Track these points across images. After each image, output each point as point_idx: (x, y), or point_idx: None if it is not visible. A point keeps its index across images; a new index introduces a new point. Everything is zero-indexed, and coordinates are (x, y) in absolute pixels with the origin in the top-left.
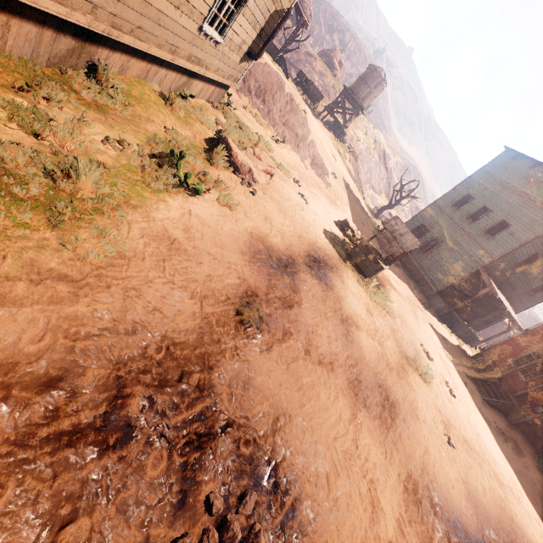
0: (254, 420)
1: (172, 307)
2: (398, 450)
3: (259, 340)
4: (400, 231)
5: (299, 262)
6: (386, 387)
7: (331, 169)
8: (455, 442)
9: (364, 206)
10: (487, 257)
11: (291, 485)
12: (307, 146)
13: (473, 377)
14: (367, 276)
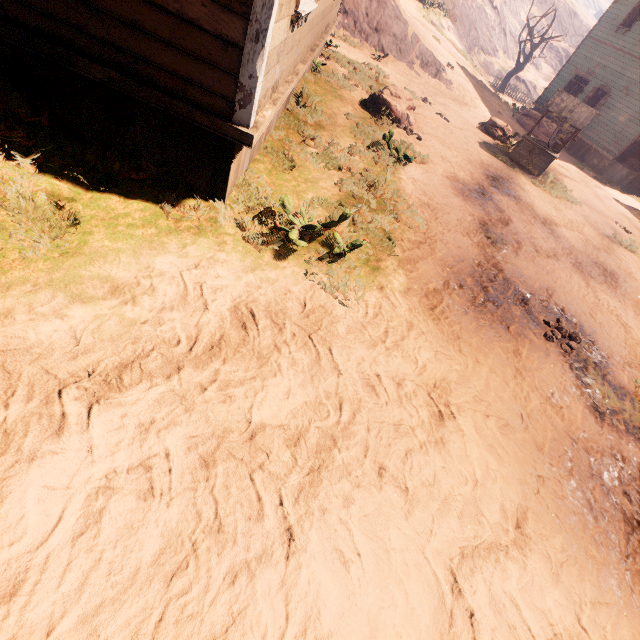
0: (538, 291)
1: (462, 244)
2: (628, 299)
3: (508, 251)
4: (568, 107)
5: (486, 186)
6: (600, 263)
7: (443, 60)
8: None
9: (489, 87)
10: None
11: (574, 318)
12: (410, 45)
13: None
14: (537, 174)
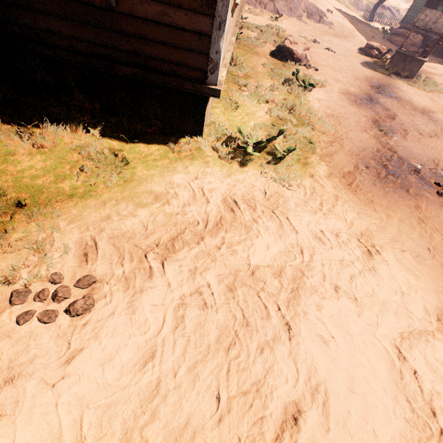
0: (426, 163)
1: (362, 138)
2: None
3: (398, 138)
4: (432, 20)
5: (372, 94)
6: None
7: (323, 8)
8: None
9: (361, 19)
10: None
11: None
12: (297, 3)
13: None
14: (411, 77)
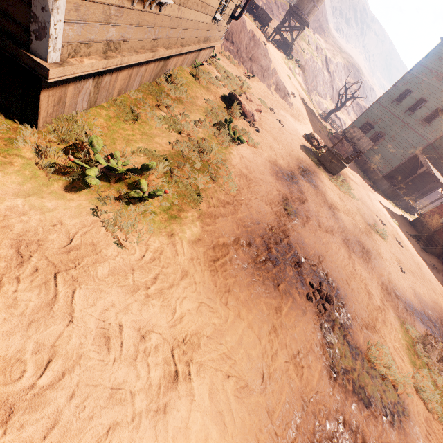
0: (312, 257)
1: (263, 210)
2: (375, 272)
3: (298, 222)
4: (357, 137)
5: (297, 174)
6: (362, 242)
7: (290, 90)
8: (405, 270)
9: (317, 115)
10: (424, 142)
11: (334, 282)
12: (270, 74)
13: (413, 234)
14: (334, 174)
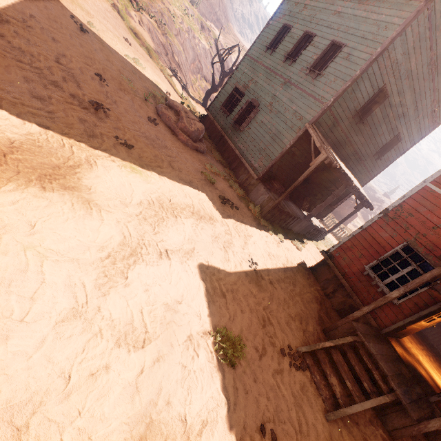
0: None
1: None
2: None
3: None
4: None
5: None
6: None
7: None
8: None
9: (151, 73)
10: (317, 106)
11: None
12: None
13: (307, 349)
14: None
